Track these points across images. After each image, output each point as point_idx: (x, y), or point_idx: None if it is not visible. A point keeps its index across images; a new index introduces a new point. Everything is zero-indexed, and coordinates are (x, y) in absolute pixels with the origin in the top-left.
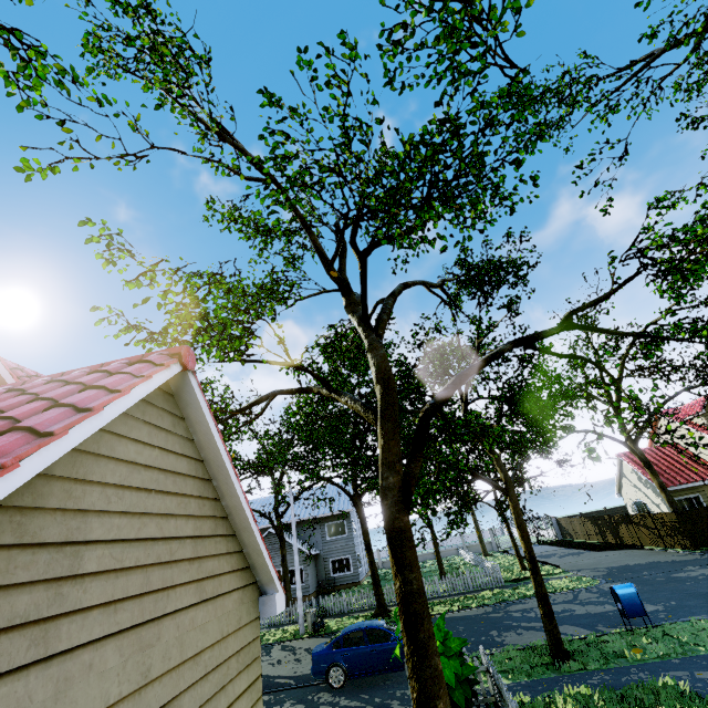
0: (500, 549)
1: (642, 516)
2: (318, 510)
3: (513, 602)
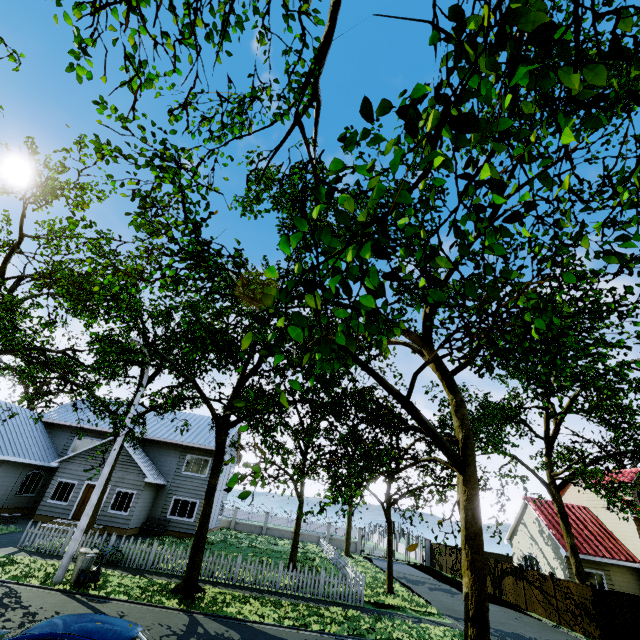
0: (363, 553)
1: (541, 575)
2: (186, 437)
3: None
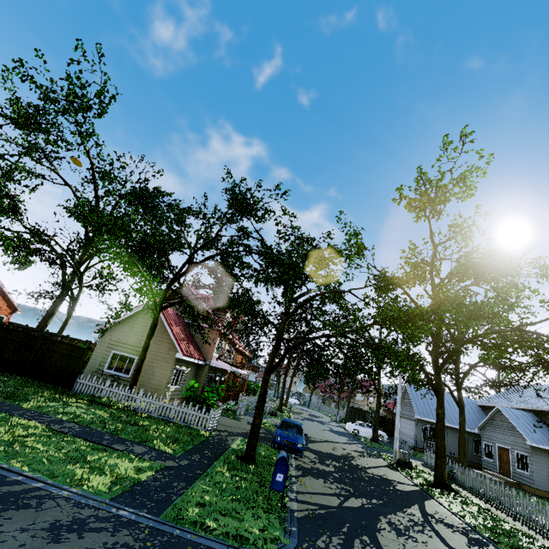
0: None
1: None
2: None
3: (489, 546)
